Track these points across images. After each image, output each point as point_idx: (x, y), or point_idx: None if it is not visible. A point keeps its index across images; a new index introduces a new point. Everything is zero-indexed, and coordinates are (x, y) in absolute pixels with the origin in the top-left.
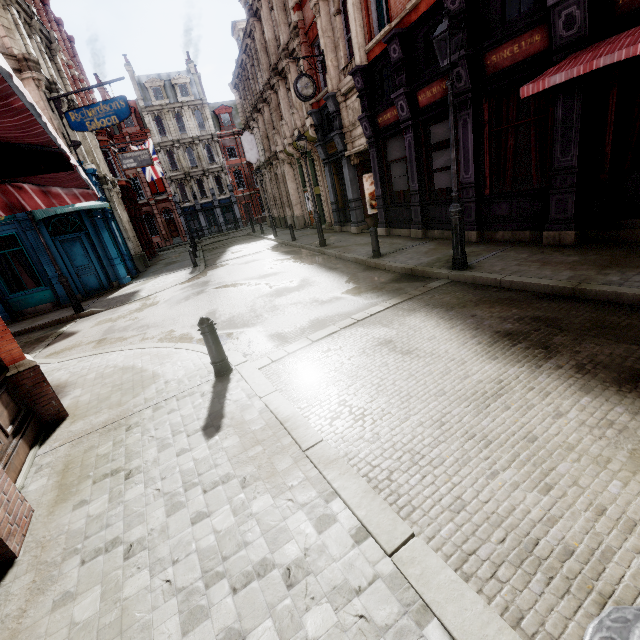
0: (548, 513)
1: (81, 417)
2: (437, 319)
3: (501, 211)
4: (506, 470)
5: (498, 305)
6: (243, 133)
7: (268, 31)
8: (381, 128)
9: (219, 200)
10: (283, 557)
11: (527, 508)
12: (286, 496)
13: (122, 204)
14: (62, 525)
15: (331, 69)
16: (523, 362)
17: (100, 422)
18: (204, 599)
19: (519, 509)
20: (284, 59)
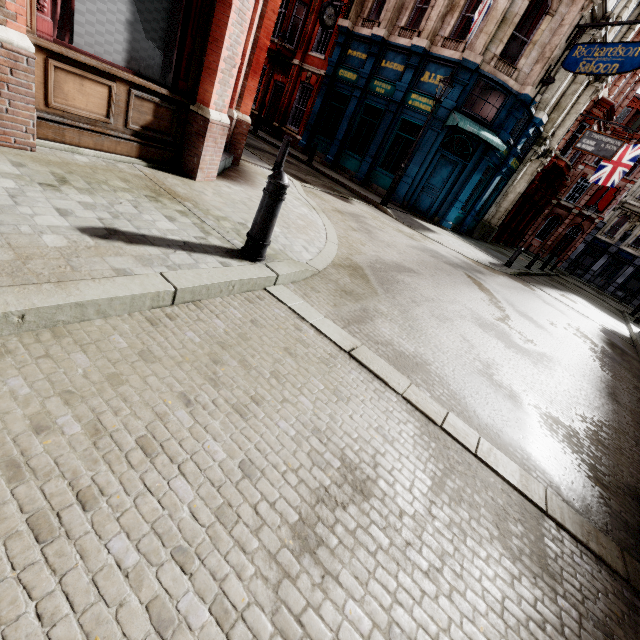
0: None
1: (189, 184)
2: None
3: None
4: None
5: None
6: None
7: None
8: None
9: None
10: None
11: None
12: None
13: (532, 176)
14: None
15: None
16: None
17: (173, 188)
18: None
19: None
20: None
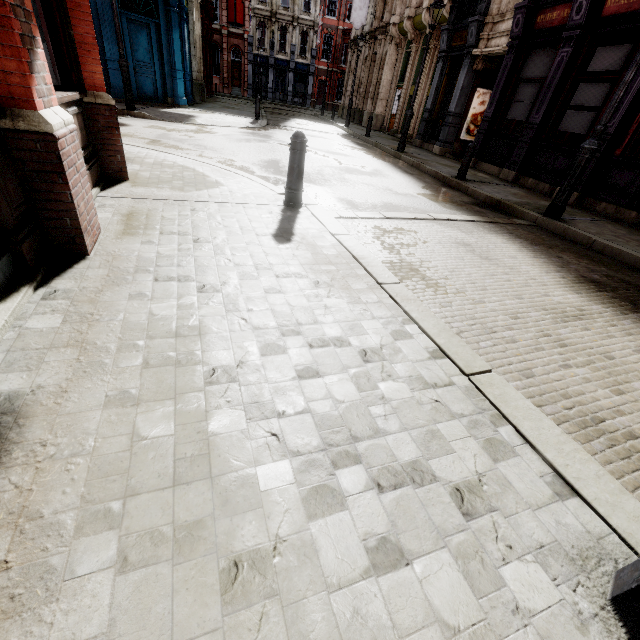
0: (618, 407)
1: (142, 185)
2: (520, 246)
3: (620, 180)
4: (580, 368)
5: (586, 259)
6: None
7: None
8: (536, 30)
9: (296, 63)
10: (359, 342)
11: (597, 397)
12: (361, 306)
13: (199, 11)
14: (132, 250)
15: None
16: (608, 305)
17: (163, 195)
18: (281, 341)
19: (589, 395)
20: None
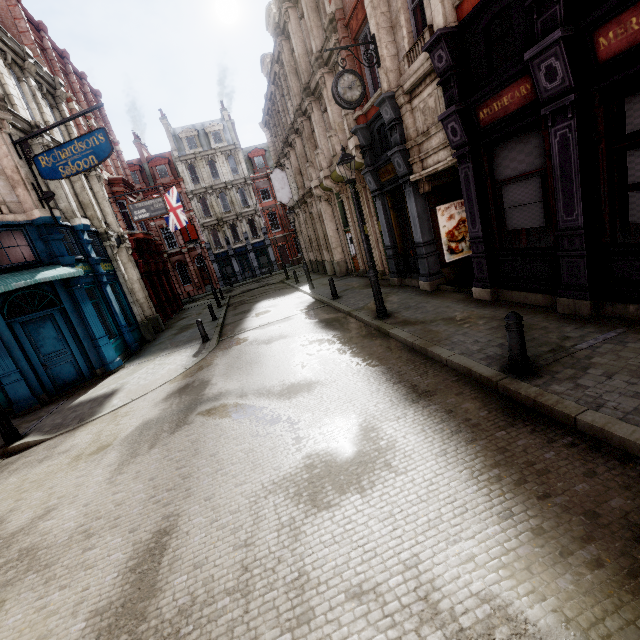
0: None
1: None
2: None
3: None
4: None
5: None
6: (273, 171)
7: (297, 45)
8: (485, 127)
9: (253, 244)
10: None
11: None
12: None
13: (132, 261)
14: None
15: (387, 59)
16: None
17: None
18: None
19: None
20: (317, 70)
